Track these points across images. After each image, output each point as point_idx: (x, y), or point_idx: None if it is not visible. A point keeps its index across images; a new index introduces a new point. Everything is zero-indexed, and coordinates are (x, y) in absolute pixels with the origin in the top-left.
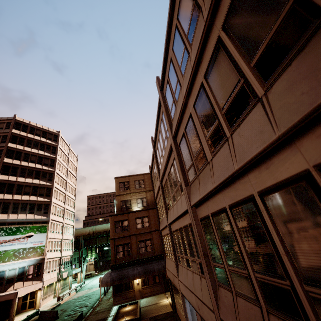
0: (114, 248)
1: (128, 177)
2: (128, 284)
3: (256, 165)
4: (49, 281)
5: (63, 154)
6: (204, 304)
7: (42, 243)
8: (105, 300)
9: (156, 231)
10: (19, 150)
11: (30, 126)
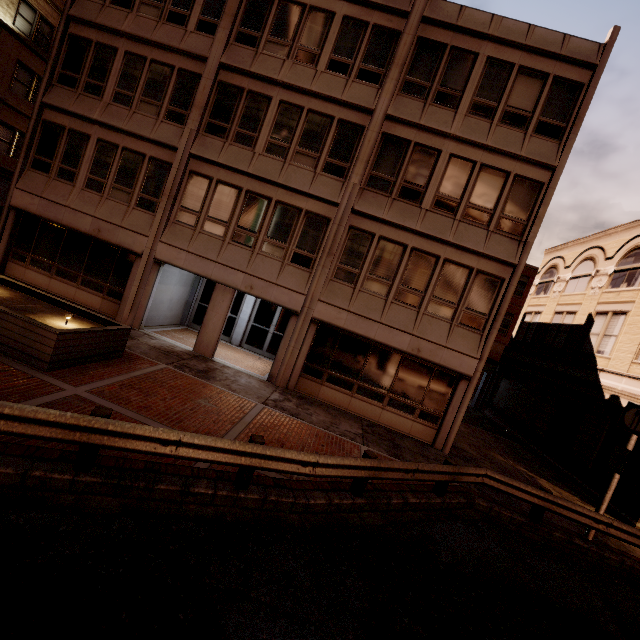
0: None
1: None
2: None
3: (457, 248)
4: None
5: None
6: (283, 287)
7: None
8: None
9: None
10: None
11: None
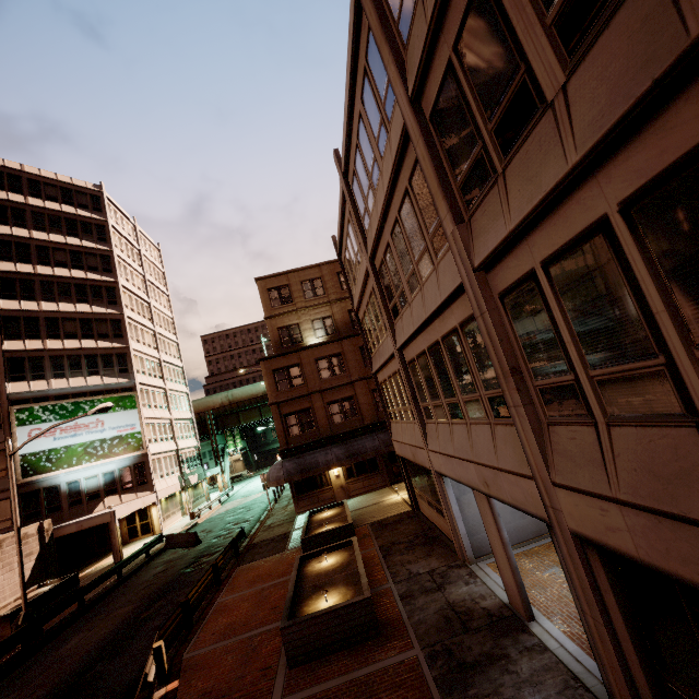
0: (280, 420)
1: (285, 275)
2: (319, 479)
3: None
4: (168, 490)
5: (126, 243)
6: (505, 472)
7: (134, 428)
8: (279, 509)
9: (361, 382)
10: (20, 239)
11: (27, 176)
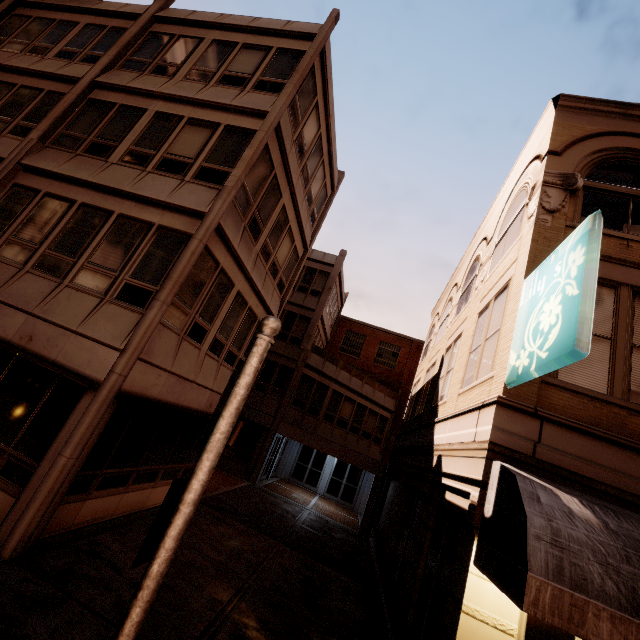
0: None
1: None
2: None
3: (139, 201)
4: None
5: None
6: None
7: None
8: None
9: None
10: None
11: None
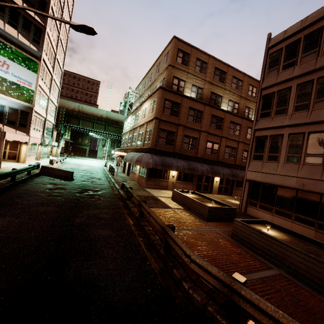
0: (157, 130)
1: (190, 47)
2: (163, 173)
3: None
4: (35, 139)
5: None
6: None
7: (30, 86)
8: (122, 180)
9: (205, 133)
10: None
11: None
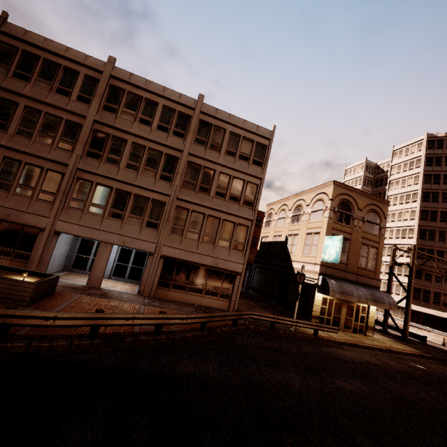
0: None
1: None
2: None
3: (228, 214)
4: None
5: None
6: (143, 240)
7: None
8: None
9: None
10: None
11: None
